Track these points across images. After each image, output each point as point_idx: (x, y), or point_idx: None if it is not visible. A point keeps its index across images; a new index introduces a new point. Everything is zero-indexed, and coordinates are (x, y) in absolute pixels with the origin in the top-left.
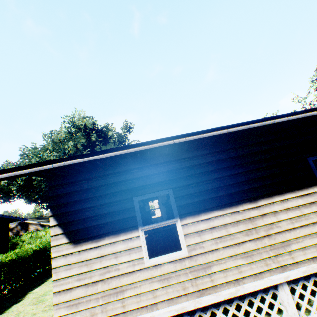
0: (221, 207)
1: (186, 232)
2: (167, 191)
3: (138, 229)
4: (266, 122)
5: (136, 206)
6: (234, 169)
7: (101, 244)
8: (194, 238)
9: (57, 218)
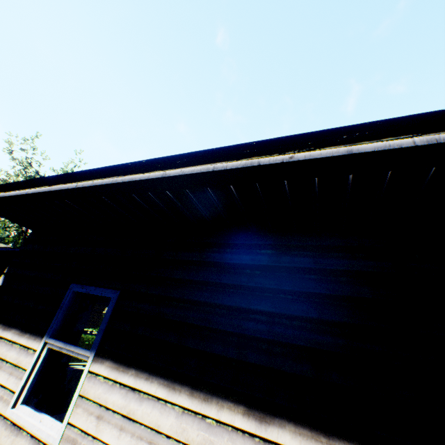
0: (172, 378)
1: (87, 392)
2: (111, 293)
3: (44, 338)
4: (266, 159)
5: (65, 300)
6: (249, 296)
7: (4, 336)
8: (88, 416)
9: (6, 278)
